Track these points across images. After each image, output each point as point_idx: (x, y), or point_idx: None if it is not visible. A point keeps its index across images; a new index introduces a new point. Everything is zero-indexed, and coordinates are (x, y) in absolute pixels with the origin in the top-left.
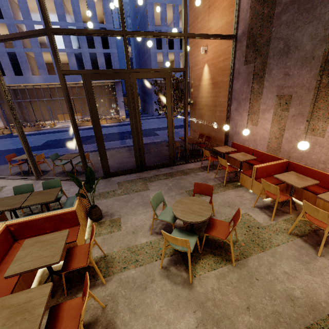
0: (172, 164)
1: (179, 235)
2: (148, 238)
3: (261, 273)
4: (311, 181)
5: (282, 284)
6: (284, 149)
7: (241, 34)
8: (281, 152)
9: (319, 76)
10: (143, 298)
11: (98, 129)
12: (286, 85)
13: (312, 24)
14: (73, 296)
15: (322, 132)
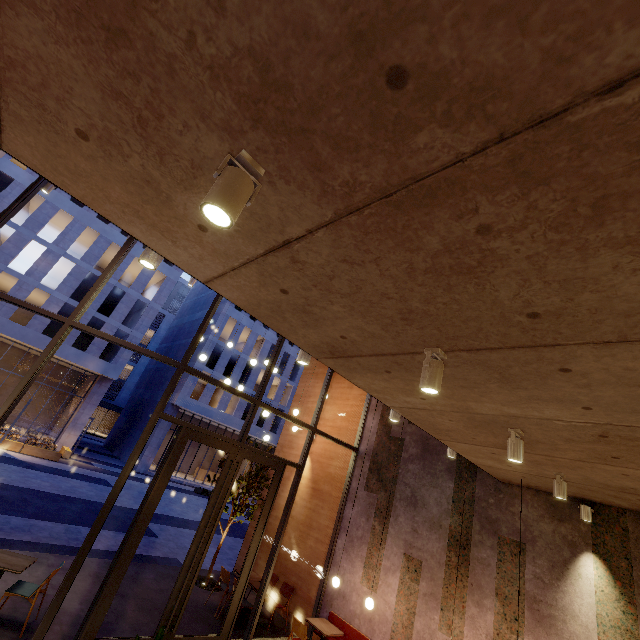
0: None
1: None
2: None
3: None
4: None
5: None
6: None
7: (364, 451)
8: None
9: (448, 551)
10: None
11: (145, 520)
12: (414, 544)
13: (436, 490)
14: None
15: (459, 635)
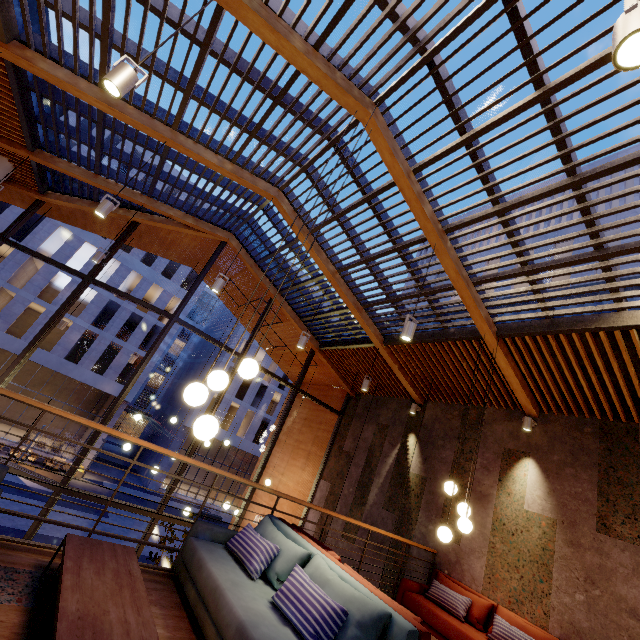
0: None
1: None
2: None
3: None
4: None
5: None
6: None
7: None
8: None
9: None
10: None
11: None
12: None
13: None
14: None
15: None
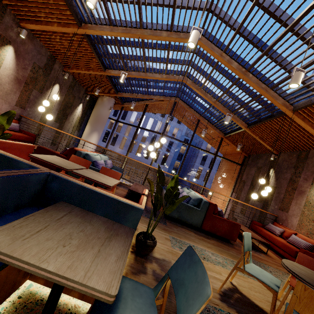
0: None
1: None
2: None
3: None
4: None
5: None
6: None
7: None
8: None
9: None
10: None
11: None
12: None
13: None
14: None
15: None
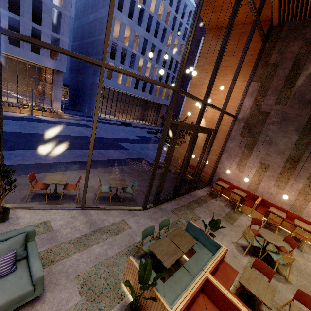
0: (189, 192)
1: (274, 255)
2: (246, 259)
3: (299, 267)
4: (284, 214)
5: (307, 269)
6: (259, 191)
7: (240, 118)
8: (257, 192)
9: (285, 163)
10: (284, 296)
11: (168, 166)
12: (266, 159)
13: (285, 139)
14: (261, 310)
15: (283, 188)
